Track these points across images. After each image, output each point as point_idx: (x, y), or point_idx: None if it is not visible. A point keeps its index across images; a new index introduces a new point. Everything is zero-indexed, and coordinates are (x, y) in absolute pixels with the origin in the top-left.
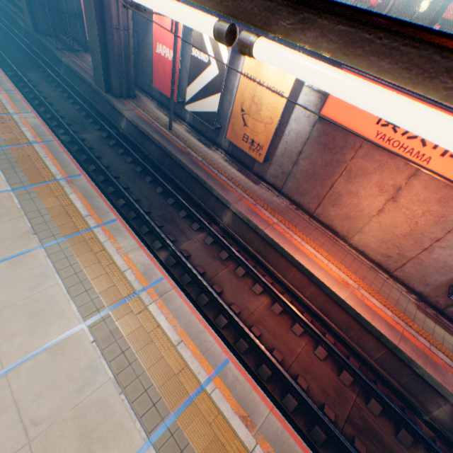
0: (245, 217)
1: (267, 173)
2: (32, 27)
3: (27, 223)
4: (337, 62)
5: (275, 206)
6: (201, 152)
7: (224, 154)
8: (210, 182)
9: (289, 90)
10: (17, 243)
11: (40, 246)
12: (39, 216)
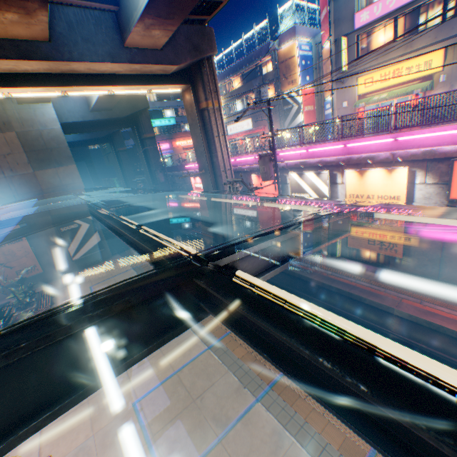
0: (419, 320)
1: (408, 264)
2: (162, 221)
3: (233, 376)
4: (442, 158)
5: (444, 297)
6: (324, 265)
7: (346, 260)
8: (354, 291)
9: (403, 193)
10: (237, 400)
11: (255, 399)
12: (238, 368)
